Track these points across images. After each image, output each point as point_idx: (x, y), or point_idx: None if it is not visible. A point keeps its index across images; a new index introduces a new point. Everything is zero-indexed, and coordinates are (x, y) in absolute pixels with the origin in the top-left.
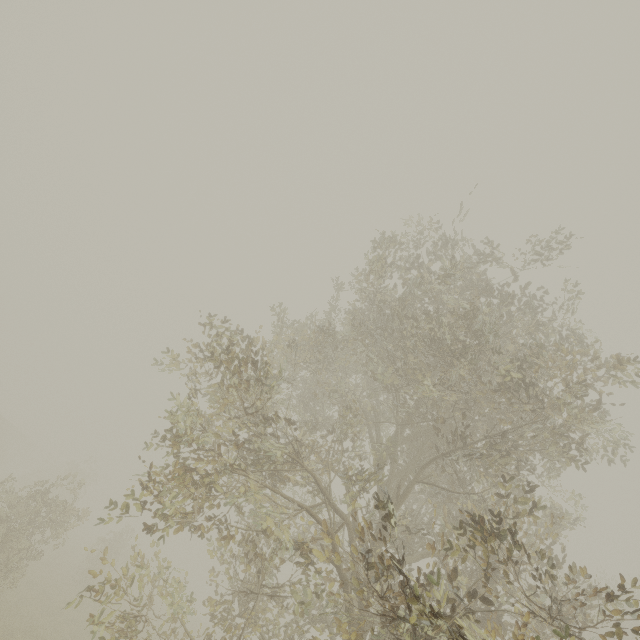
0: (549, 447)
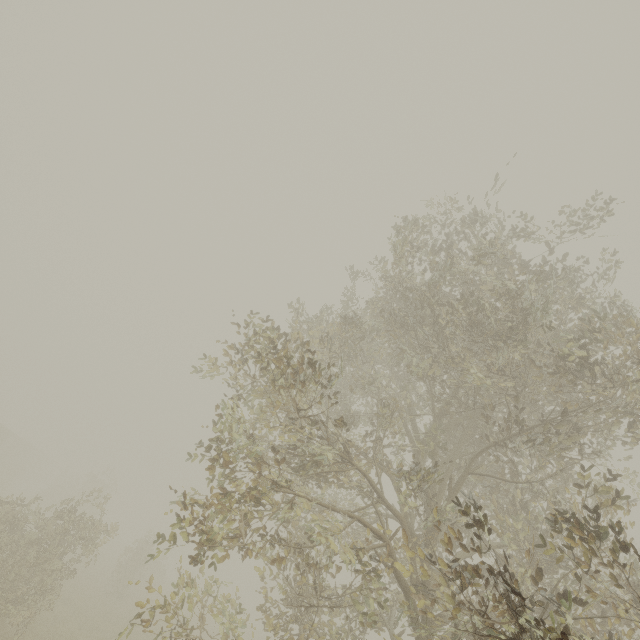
0: (610, 427)
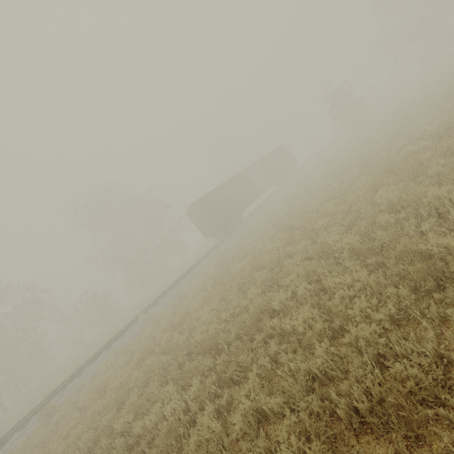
0: None
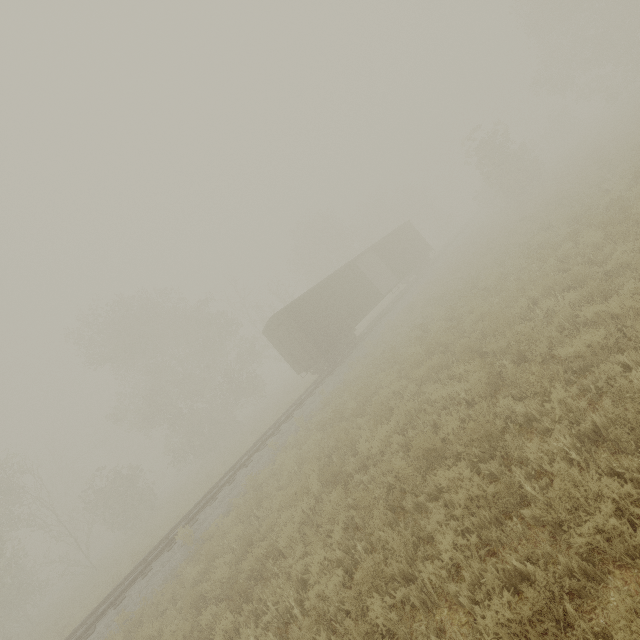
0: None
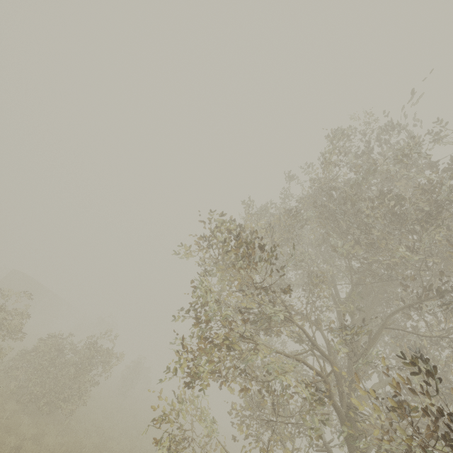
0: None
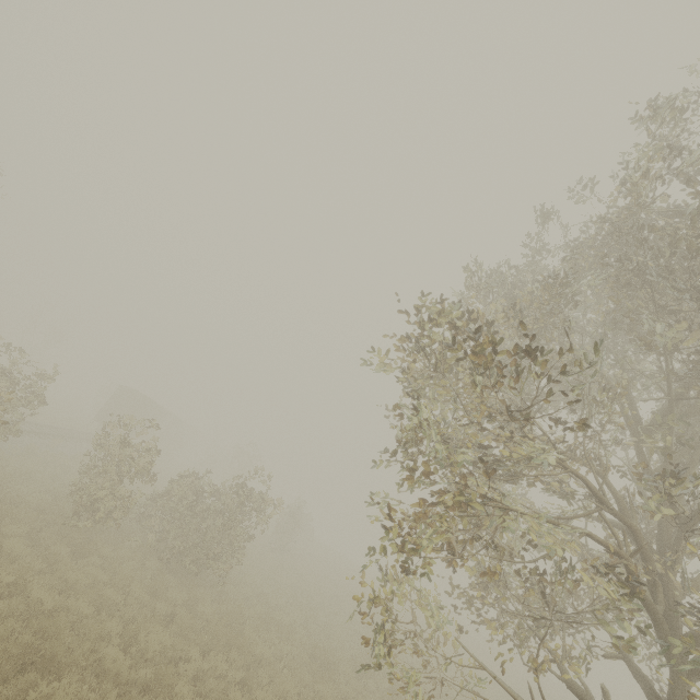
0: None
